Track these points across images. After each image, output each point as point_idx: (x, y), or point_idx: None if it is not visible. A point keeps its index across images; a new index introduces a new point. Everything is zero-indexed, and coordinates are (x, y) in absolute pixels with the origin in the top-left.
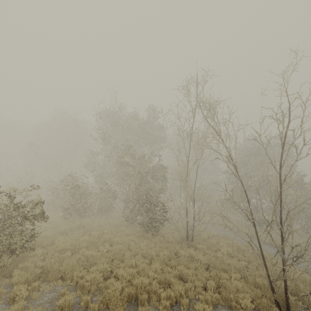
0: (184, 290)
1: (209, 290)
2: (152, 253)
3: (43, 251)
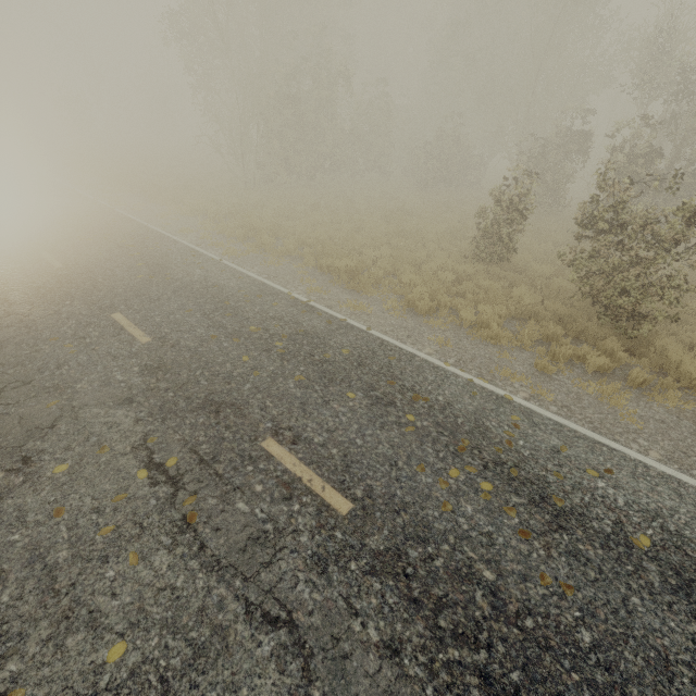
0: None
1: None
2: None
3: None
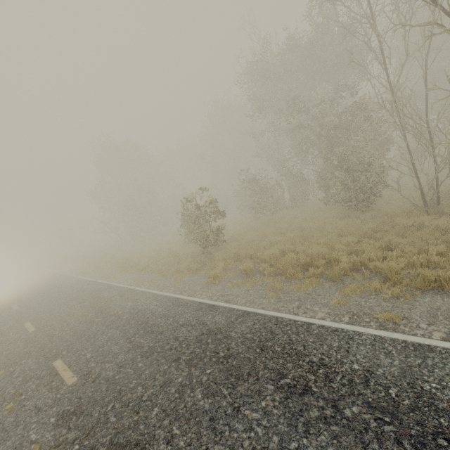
0: (380, 256)
1: (425, 254)
2: (351, 230)
3: (236, 244)
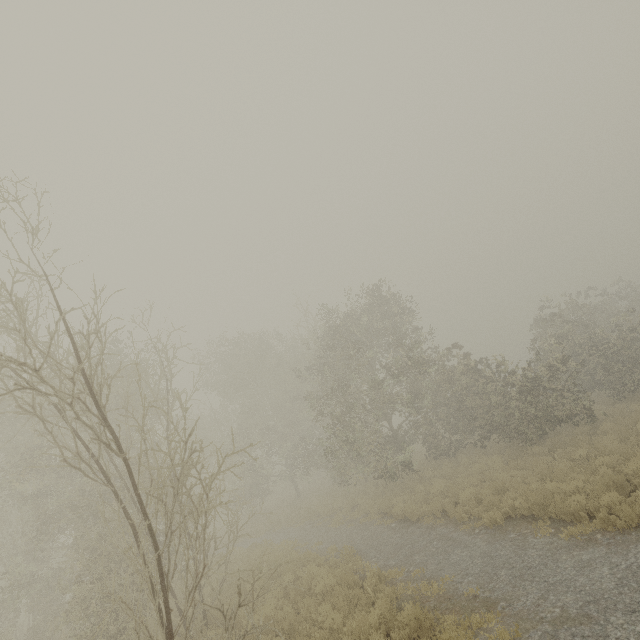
0: None
1: None
2: None
3: None
